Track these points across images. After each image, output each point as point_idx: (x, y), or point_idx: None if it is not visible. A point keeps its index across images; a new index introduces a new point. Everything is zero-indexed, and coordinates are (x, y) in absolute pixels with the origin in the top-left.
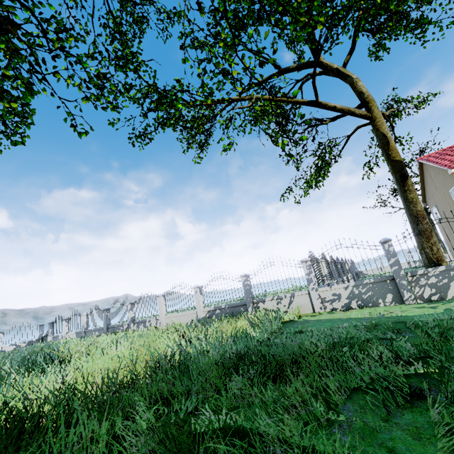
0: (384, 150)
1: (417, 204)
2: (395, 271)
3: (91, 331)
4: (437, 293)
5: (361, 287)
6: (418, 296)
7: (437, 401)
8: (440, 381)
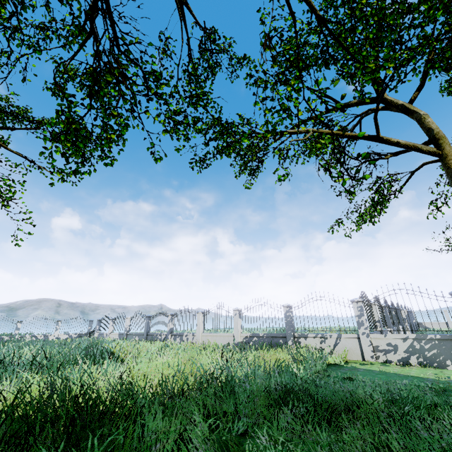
0: None
1: None
2: None
3: (132, 335)
4: None
5: (424, 342)
6: None
7: None
8: None
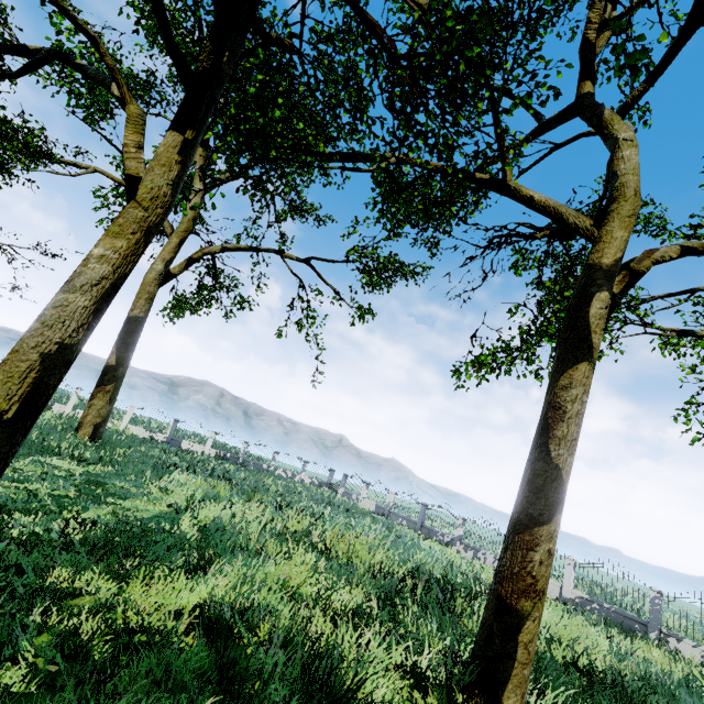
0: None
1: None
2: None
3: (398, 516)
4: None
5: None
6: None
7: None
8: None
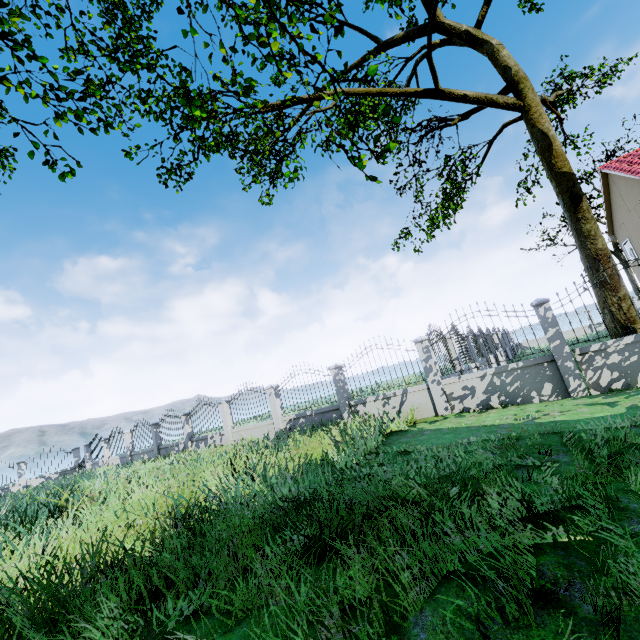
0: (544, 159)
1: (597, 239)
2: (556, 348)
3: (139, 454)
4: (621, 378)
5: (505, 375)
6: (592, 385)
7: (566, 634)
8: (592, 563)
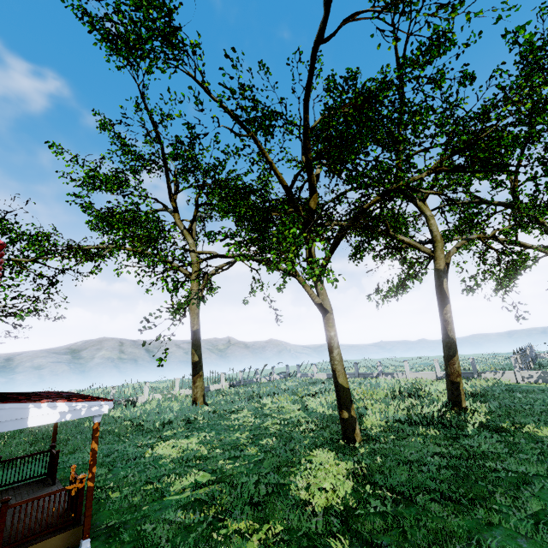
0: None
1: None
2: None
3: None
4: None
5: (545, 373)
6: None
7: None
8: None
